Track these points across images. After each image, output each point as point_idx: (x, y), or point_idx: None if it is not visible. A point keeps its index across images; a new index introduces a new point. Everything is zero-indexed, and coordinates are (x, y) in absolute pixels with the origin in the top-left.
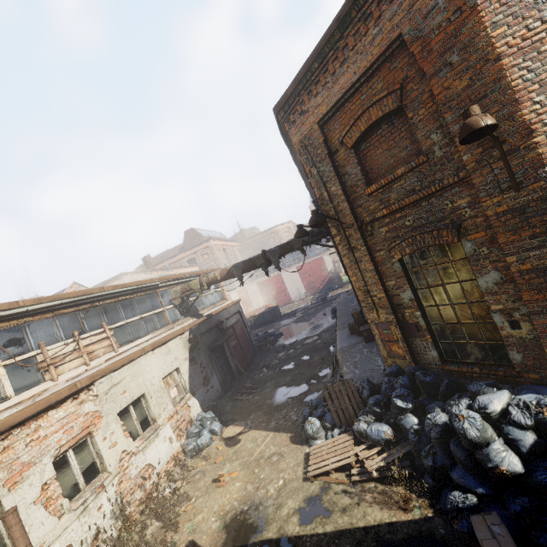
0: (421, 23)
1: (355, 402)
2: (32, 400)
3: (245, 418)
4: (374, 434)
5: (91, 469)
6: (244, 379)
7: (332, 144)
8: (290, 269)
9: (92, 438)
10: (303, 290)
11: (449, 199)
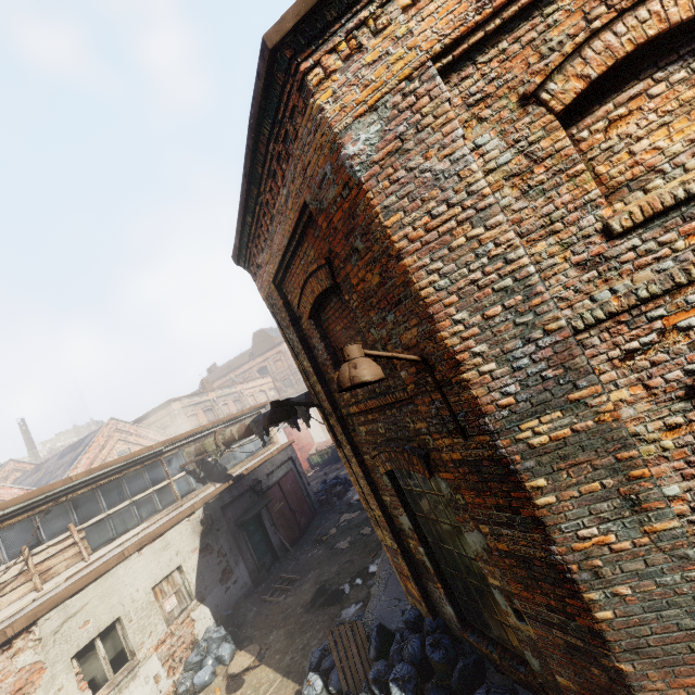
0: (319, 193)
1: (365, 659)
2: None
3: (264, 638)
4: None
5: None
6: (287, 561)
7: (294, 307)
8: None
9: None
10: None
11: (409, 416)
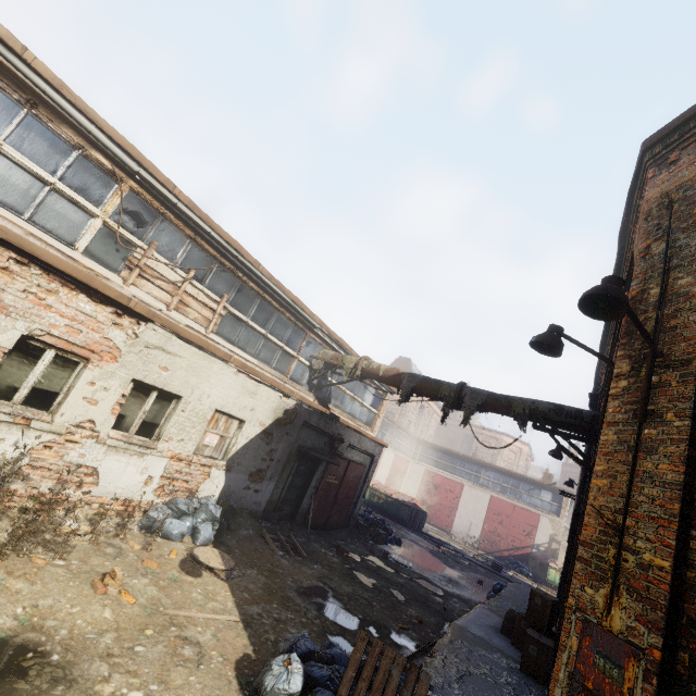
0: None
1: None
2: (87, 272)
3: (242, 564)
4: None
5: (45, 395)
6: (299, 531)
7: None
8: (480, 490)
9: (85, 367)
10: (477, 532)
11: None
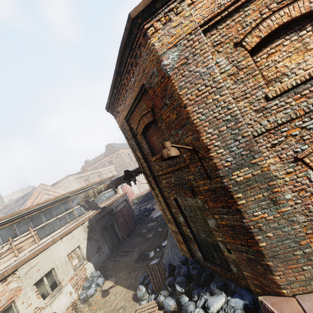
0: (150, 80)
1: (163, 278)
2: None
3: (117, 275)
4: (166, 306)
5: None
6: (125, 243)
7: (134, 130)
8: None
9: (15, 303)
10: None
11: (185, 174)
